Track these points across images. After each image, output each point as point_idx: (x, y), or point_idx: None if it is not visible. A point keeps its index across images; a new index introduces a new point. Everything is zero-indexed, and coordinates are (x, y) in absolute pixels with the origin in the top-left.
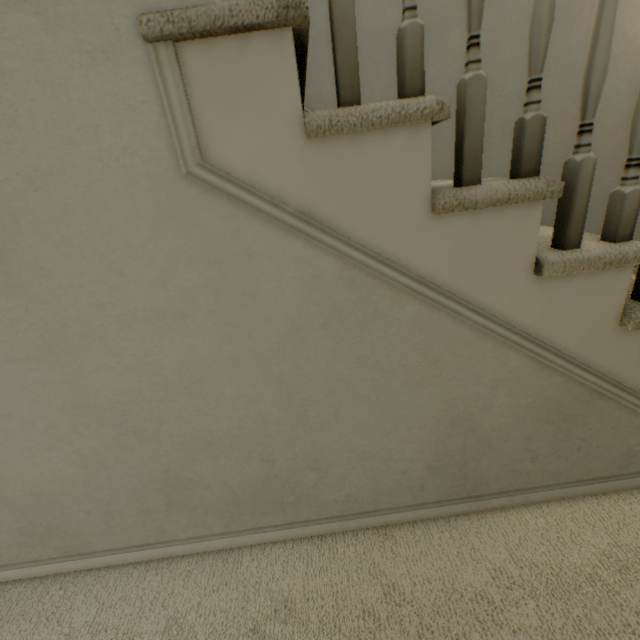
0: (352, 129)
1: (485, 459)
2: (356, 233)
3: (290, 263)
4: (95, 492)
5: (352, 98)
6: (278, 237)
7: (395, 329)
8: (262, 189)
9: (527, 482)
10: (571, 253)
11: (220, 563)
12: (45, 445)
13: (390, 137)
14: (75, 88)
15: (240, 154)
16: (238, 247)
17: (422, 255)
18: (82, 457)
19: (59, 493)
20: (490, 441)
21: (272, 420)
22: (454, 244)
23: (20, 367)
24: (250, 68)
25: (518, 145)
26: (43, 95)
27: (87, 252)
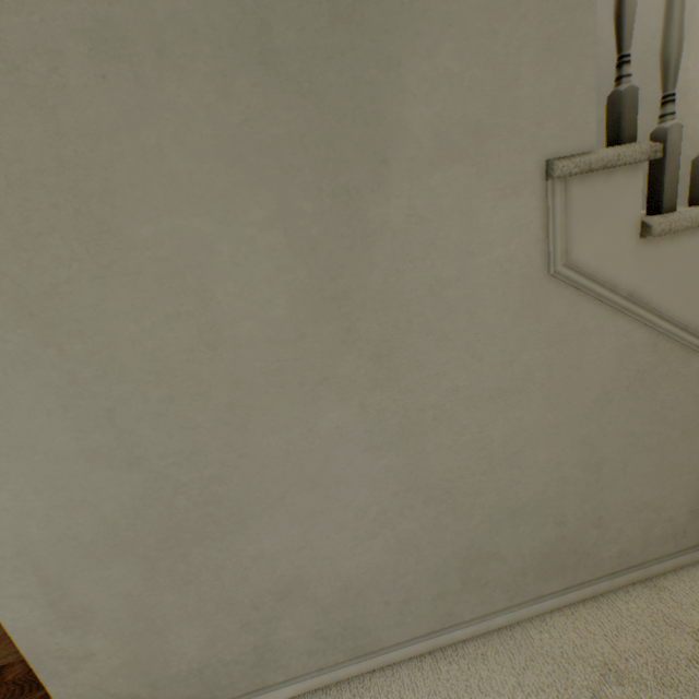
0: (683, 230)
1: None
2: (663, 307)
3: (610, 336)
4: (399, 579)
5: (669, 206)
6: (605, 316)
7: (680, 384)
8: (601, 279)
9: None
10: None
11: (509, 641)
12: (369, 533)
13: (696, 232)
14: (484, 215)
15: (590, 254)
16: (574, 327)
17: None
18: (398, 542)
19: (366, 585)
20: None
21: (570, 481)
22: None
23: (371, 455)
24: (609, 191)
25: None
26: (459, 222)
27: (457, 343)
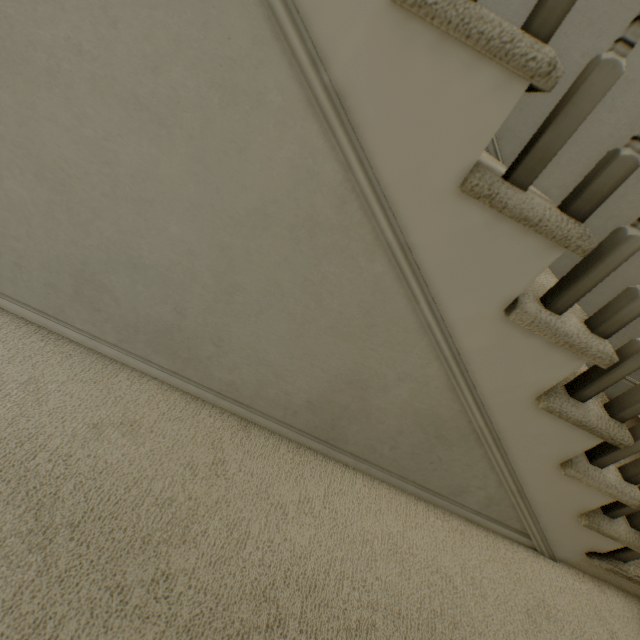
0: (444, 25)
1: (357, 425)
2: (376, 156)
3: (295, 141)
4: (11, 240)
5: None
6: (298, 103)
7: (353, 276)
8: (311, 31)
9: (377, 460)
10: (549, 315)
11: (100, 365)
12: None
13: (478, 69)
14: None
15: None
16: (252, 84)
17: (422, 224)
18: (9, 199)
19: None
20: (370, 415)
21: (200, 282)
22: (458, 234)
23: None
24: None
25: (591, 177)
26: None
27: None
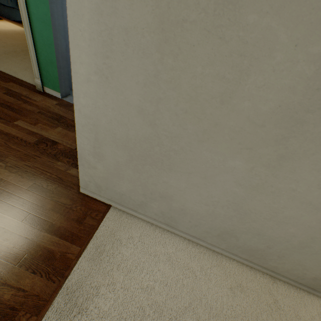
0: None
1: None
2: None
3: None
4: (200, 220)
5: None
6: None
7: None
8: None
9: None
10: None
11: (215, 256)
12: (205, 203)
13: None
14: None
15: None
16: None
17: None
18: (212, 212)
19: (189, 213)
20: None
21: (289, 242)
22: None
23: (234, 184)
24: None
25: None
26: None
27: (319, 176)
